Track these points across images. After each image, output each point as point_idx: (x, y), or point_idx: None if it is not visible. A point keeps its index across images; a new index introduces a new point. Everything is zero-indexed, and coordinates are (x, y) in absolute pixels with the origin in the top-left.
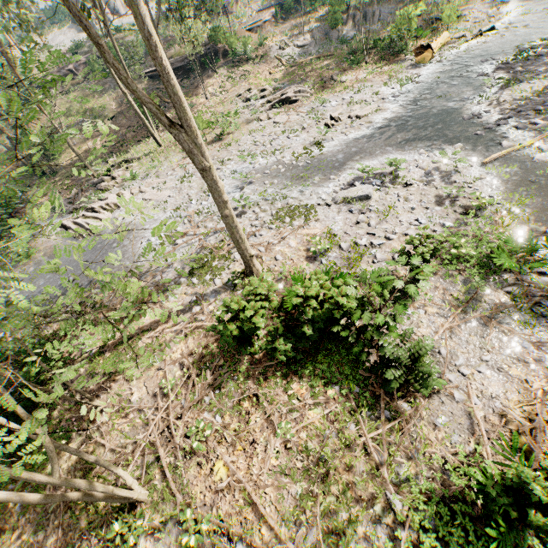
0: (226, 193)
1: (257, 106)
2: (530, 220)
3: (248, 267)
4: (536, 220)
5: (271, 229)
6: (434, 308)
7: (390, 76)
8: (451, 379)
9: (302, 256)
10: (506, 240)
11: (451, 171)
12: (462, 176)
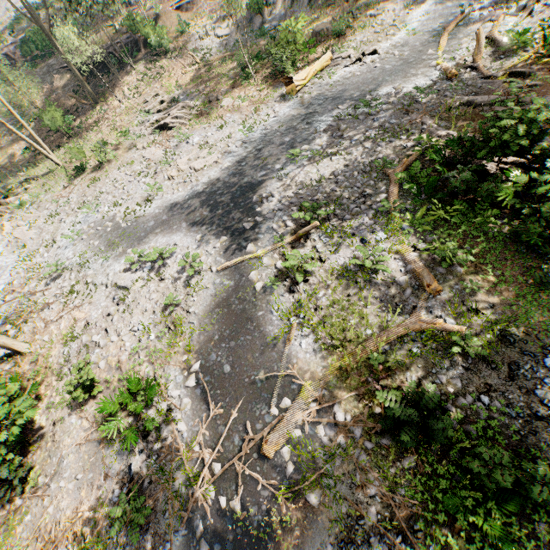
0: (63, 247)
1: (146, 126)
2: (194, 350)
3: (12, 350)
4: (197, 351)
5: (61, 303)
6: (87, 422)
7: (255, 110)
8: (52, 488)
9: (59, 341)
10: (132, 381)
11: (196, 271)
12: (198, 280)
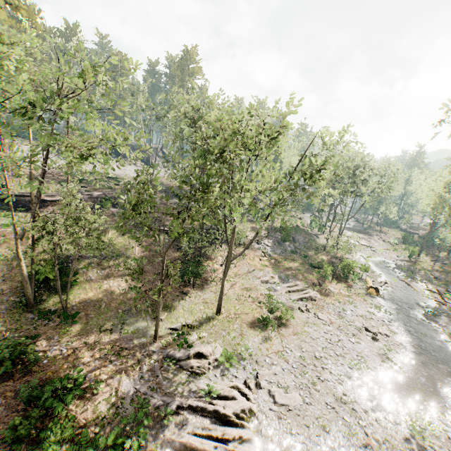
0: (370, 409)
1: (283, 293)
2: None
3: None
4: None
5: None
6: None
7: (365, 300)
8: None
9: None
10: None
11: None
12: None
